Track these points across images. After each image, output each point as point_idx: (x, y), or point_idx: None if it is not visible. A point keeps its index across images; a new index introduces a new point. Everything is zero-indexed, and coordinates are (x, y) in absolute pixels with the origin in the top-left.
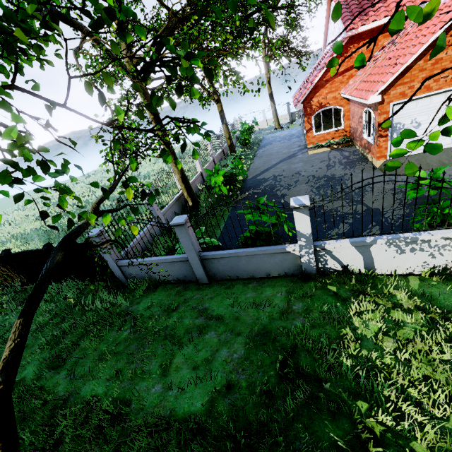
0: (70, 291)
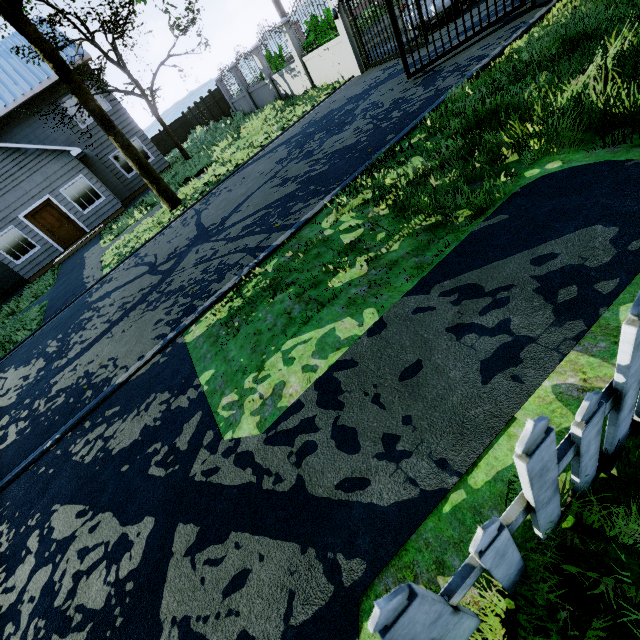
0: (222, 122)
